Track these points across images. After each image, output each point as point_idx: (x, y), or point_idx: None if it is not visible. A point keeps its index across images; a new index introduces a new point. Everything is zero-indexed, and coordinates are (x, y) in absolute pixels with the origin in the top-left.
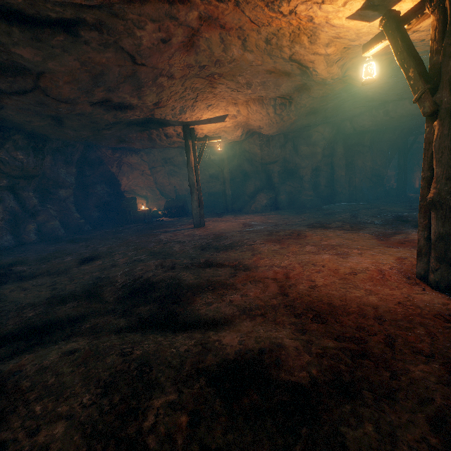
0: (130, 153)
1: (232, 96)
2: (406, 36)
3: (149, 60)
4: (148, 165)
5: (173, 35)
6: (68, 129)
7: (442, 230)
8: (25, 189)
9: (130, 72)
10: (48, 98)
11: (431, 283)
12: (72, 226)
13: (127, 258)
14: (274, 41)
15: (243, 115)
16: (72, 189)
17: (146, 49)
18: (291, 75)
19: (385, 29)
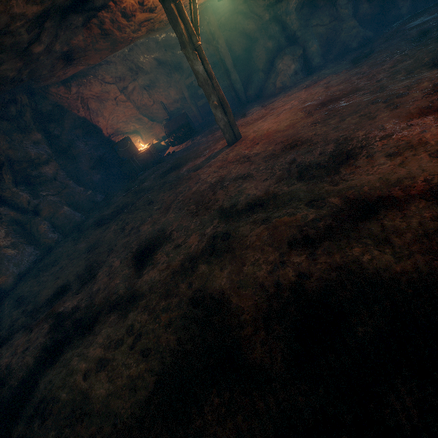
0: (87, 79)
1: None
2: None
3: None
4: (116, 87)
5: None
6: None
7: None
8: (2, 187)
9: None
10: None
11: None
12: (83, 204)
13: (196, 235)
14: None
15: None
16: (53, 161)
17: None
18: None
19: None
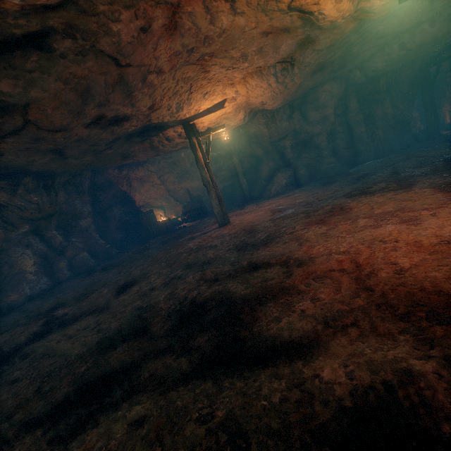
0: (136, 167)
1: (227, 76)
2: None
3: (133, 57)
4: (156, 174)
5: (152, 19)
6: (71, 159)
7: None
8: (47, 229)
9: (116, 78)
10: (42, 131)
11: None
12: (100, 254)
13: (163, 277)
14: None
15: (242, 94)
16: (90, 217)
17: (127, 45)
18: (291, 30)
19: None
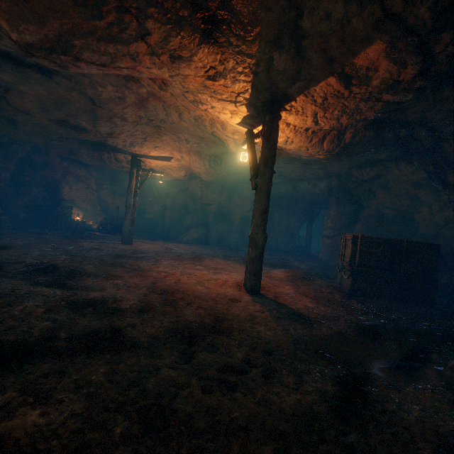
0: (80, 165)
1: (176, 145)
2: (253, 145)
3: (106, 105)
4: (95, 180)
5: (128, 97)
6: (20, 131)
7: (252, 254)
8: None
9: (89, 108)
10: (10, 106)
11: (246, 288)
12: None
13: (42, 252)
14: (200, 121)
15: (186, 160)
16: (3, 184)
17: (105, 99)
18: (217, 144)
19: (247, 138)
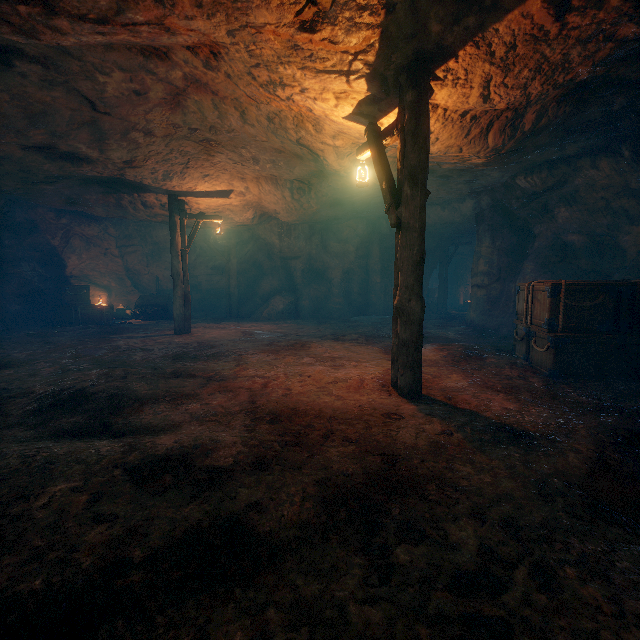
0: (87, 220)
1: (236, 169)
2: (382, 151)
3: (117, 110)
4: (116, 241)
5: (151, 89)
6: None
7: (404, 336)
8: None
9: (87, 118)
10: None
11: (399, 390)
12: None
13: (58, 367)
14: (277, 121)
15: (254, 193)
16: None
17: (113, 98)
18: (304, 159)
19: (368, 139)
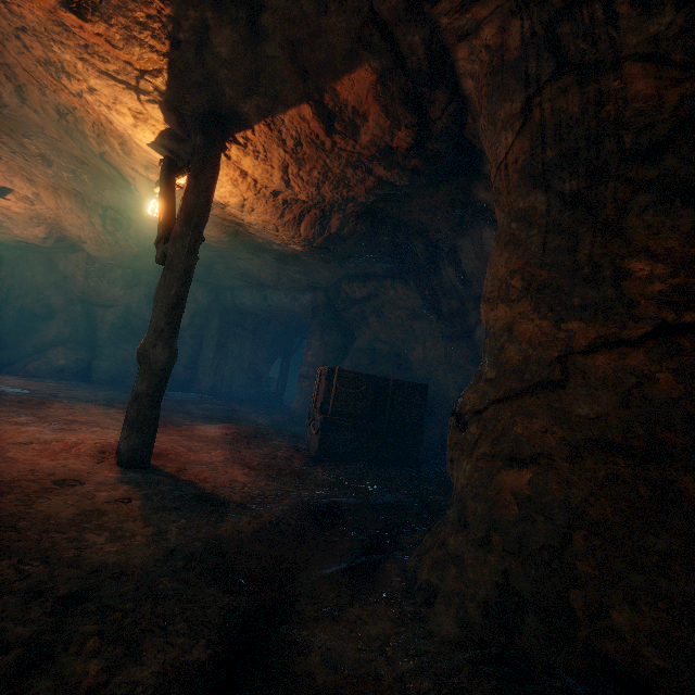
0: None
1: (18, 162)
2: (171, 186)
3: None
4: None
5: None
6: None
7: (140, 387)
8: None
9: None
10: None
11: (119, 456)
12: None
13: None
14: (72, 120)
15: (49, 206)
16: None
17: None
18: (117, 184)
19: (162, 171)
